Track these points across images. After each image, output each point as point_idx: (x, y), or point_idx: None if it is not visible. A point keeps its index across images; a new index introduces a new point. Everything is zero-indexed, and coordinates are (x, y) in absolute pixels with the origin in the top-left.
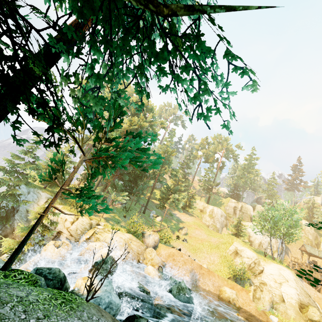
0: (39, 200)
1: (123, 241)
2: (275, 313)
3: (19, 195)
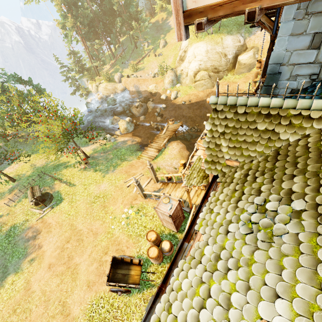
0: (86, 83)
1: (103, 89)
2: (177, 86)
3: (81, 85)
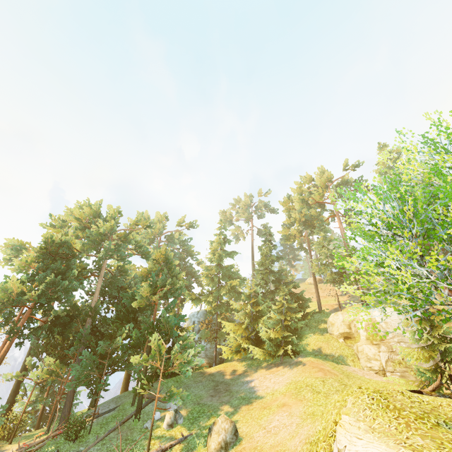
0: None
1: None
2: None
3: None
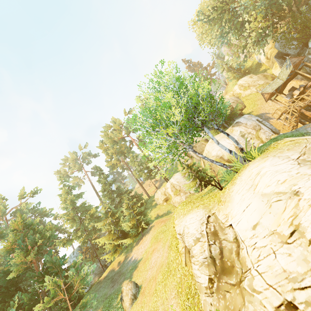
0: None
1: None
2: None
3: None
